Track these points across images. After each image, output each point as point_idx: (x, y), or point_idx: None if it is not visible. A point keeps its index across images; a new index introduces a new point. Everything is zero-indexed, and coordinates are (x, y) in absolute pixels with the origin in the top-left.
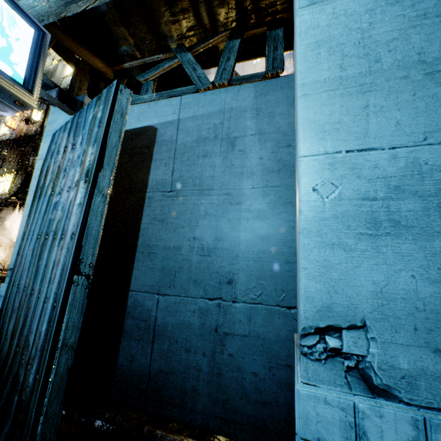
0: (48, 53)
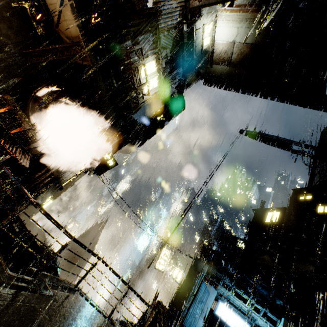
0: (227, 9)
